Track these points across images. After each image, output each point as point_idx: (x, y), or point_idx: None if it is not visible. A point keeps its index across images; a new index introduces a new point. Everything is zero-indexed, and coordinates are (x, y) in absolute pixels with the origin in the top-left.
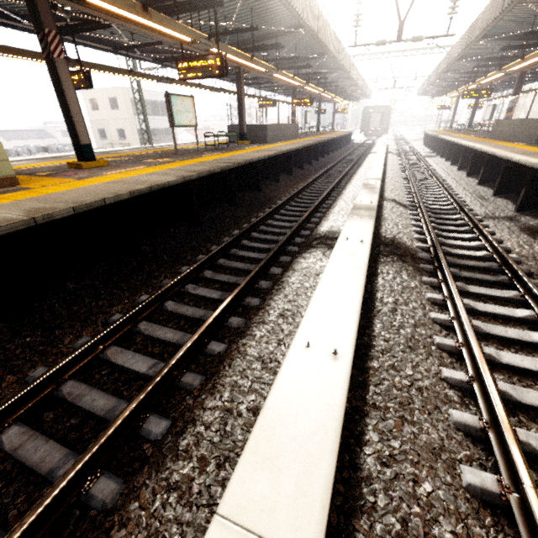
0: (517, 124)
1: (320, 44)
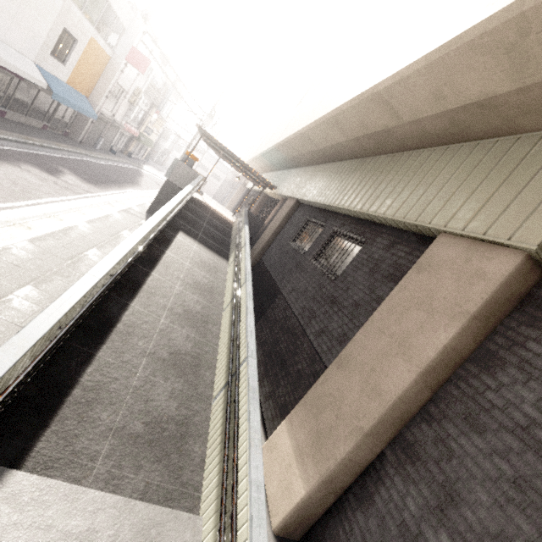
0: None
1: None
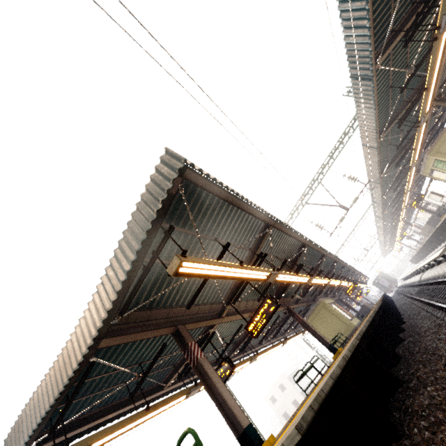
0: (424, 229)
1: (353, 270)
